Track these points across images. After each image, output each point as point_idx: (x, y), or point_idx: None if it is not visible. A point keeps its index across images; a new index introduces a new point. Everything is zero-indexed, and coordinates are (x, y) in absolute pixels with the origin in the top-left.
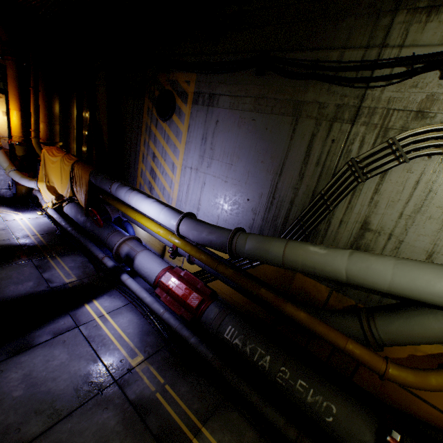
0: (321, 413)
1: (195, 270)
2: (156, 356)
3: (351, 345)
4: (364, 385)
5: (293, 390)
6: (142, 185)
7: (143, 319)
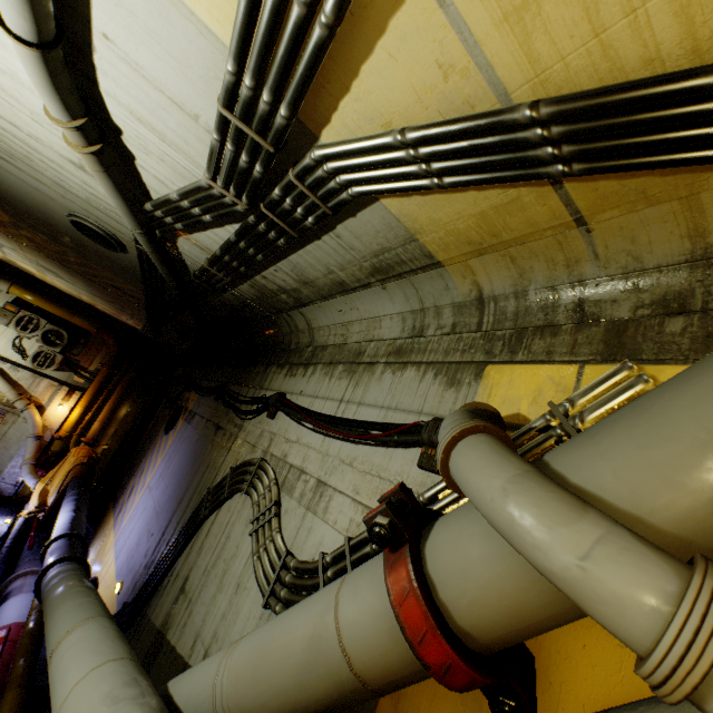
0: None
1: None
2: None
3: None
4: None
5: None
6: (119, 506)
7: None
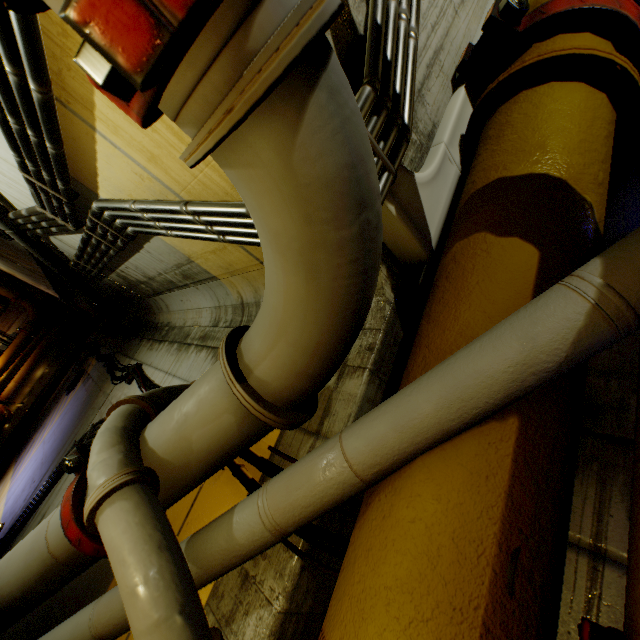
0: None
1: None
2: None
3: None
4: None
5: None
6: (20, 458)
7: None
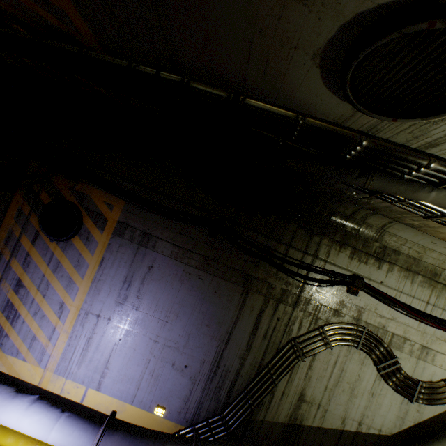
0: None
1: None
2: None
3: None
4: None
5: None
6: None
7: None
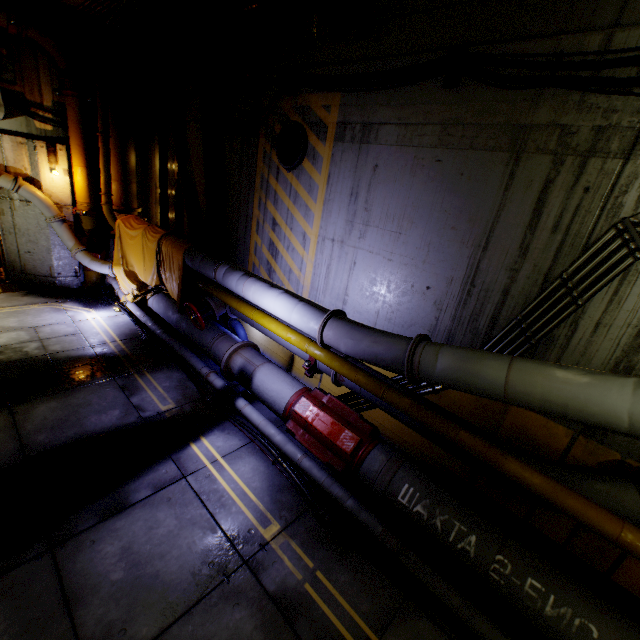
0: (571, 636)
1: (340, 393)
2: (298, 525)
3: (630, 533)
4: (633, 588)
5: (520, 593)
6: (257, 267)
7: (272, 467)
